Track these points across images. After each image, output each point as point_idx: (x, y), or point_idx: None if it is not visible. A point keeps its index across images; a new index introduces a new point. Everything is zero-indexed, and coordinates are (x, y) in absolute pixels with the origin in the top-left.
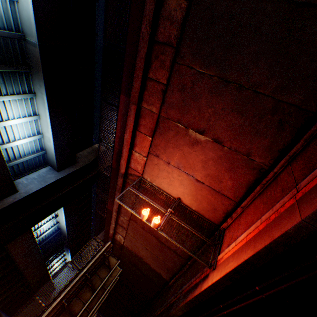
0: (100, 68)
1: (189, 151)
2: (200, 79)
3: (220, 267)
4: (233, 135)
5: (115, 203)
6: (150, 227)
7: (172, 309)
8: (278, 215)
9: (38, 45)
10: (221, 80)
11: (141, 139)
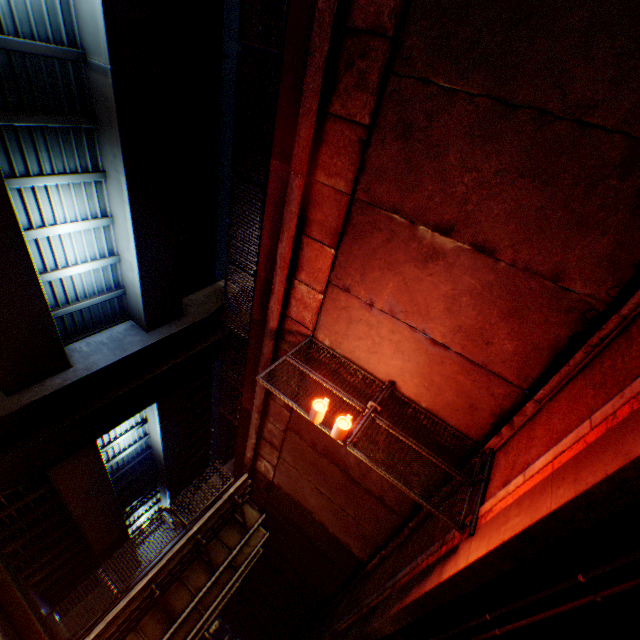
0: (231, 126)
1: (417, 275)
2: (447, 107)
3: (487, 530)
4: (521, 234)
5: (256, 393)
6: (329, 445)
7: (374, 619)
8: (639, 405)
9: (110, 71)
10: (497, 104)
11: (313, 255)
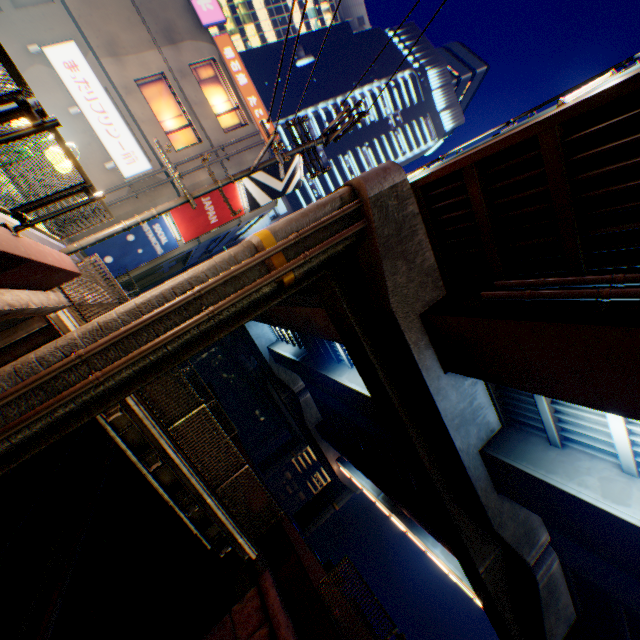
0: None
1: None
2: None
3: None
4: None
5: None
6: None
7: None
8: None
9: None
10: None
11: None
